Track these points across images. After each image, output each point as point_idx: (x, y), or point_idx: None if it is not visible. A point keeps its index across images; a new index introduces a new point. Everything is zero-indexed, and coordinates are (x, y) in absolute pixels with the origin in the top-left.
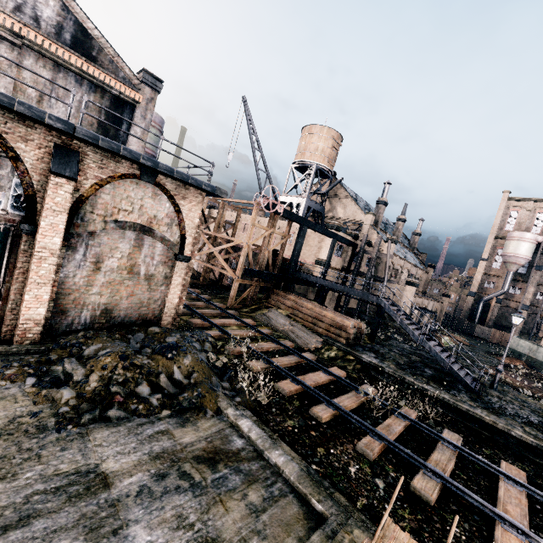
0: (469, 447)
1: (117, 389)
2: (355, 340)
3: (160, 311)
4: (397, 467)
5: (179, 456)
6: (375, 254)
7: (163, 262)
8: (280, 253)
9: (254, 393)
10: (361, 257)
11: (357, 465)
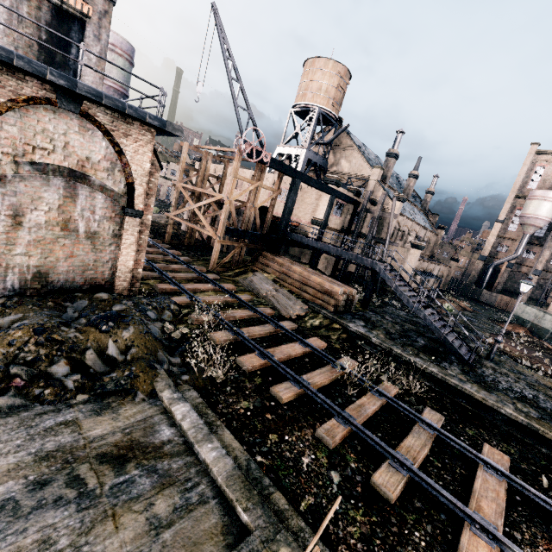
0: (451, 427)
1: (17, 370)
2: (345, 307)
3: (113, 275)
4: (360, 456)
5: (77, 455)
6: (378, 214)
7: (108, 217)
8: (269, 211)
9: (205, 370)
10: (362, 217)
11: (313, 454)
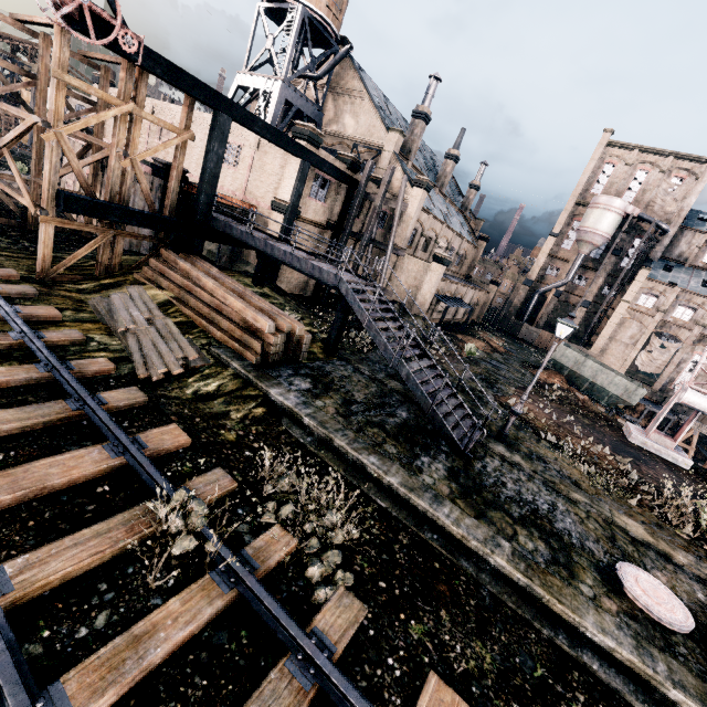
0: (378, 630)
1: None
2: (288, 354)
3: None
4: None
5: None
6: (380, 201)
7: None
8: (172, 171)
9: None
10: (358, 205)
11: None
